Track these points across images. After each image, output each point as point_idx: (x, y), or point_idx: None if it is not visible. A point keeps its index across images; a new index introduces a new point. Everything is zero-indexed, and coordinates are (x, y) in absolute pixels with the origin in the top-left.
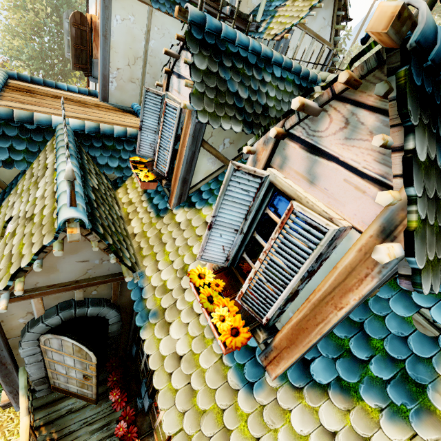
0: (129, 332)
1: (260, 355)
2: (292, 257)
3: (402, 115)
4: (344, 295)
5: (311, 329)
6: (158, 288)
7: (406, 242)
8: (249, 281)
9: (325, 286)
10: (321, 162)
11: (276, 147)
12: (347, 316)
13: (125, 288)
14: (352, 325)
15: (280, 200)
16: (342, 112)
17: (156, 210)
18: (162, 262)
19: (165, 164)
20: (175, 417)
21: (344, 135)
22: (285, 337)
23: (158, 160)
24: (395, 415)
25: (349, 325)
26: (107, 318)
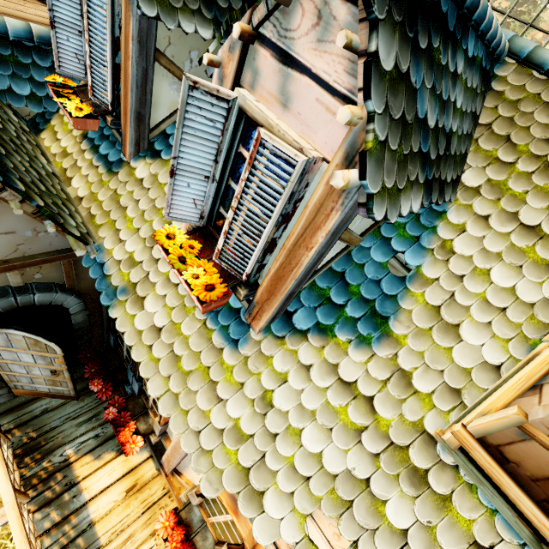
0: (102, 323)
1: (245, 314)
2: (268, 203)
3: (365, 2)
4: (314, 234)
5: (287, 276)
6: (124, 262)
7: (361, 165)
8: (224, 235)
9: (298, 228)
10: (294, 77)
11: (245, 55)
12: (331, 268)
13: (81, 269)
14: (334, 276)
15: (253, 133)
16: (314, 0)
17: (106, 163)
18: (124, 231)
19: (106, 91)
20: (160, 382)
21: (316, 36)
22: (265, 291)
23: (93, 84)
24: (361, 344)
25: (332, 276)
26: (66, 307)
